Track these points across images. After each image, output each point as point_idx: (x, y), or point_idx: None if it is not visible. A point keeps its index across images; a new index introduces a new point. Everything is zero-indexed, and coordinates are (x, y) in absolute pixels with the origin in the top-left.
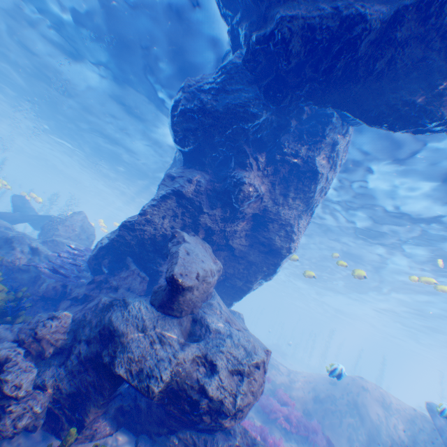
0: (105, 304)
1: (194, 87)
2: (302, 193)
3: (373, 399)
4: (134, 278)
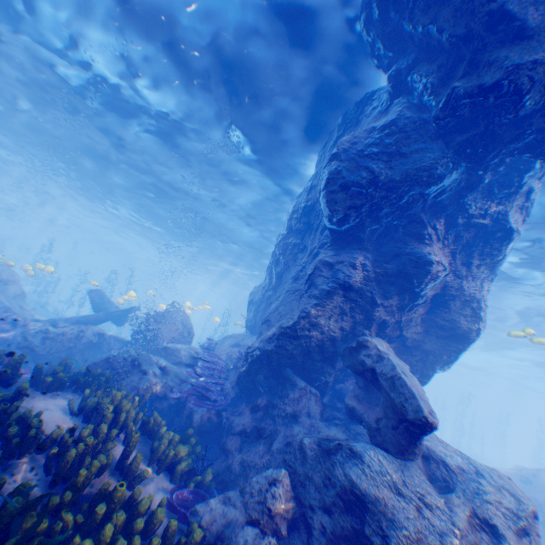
0: (316, 451)
1: (352, 152)
2: (489, 258)
3: None
4: (308, 398)
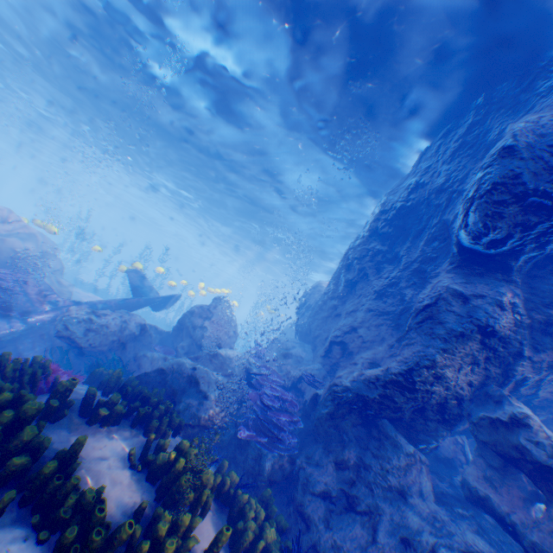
0: None
1: (537, 147)
2: None
3: None
4: (418, 469)
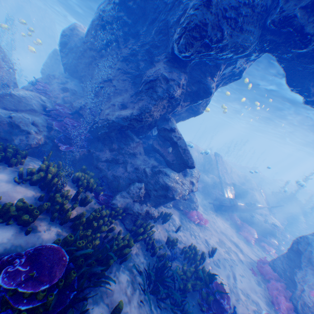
0: (151, 173)
1: (219, 6)
2: (225, 85)
3: (195, 151)
4: (140, 146)
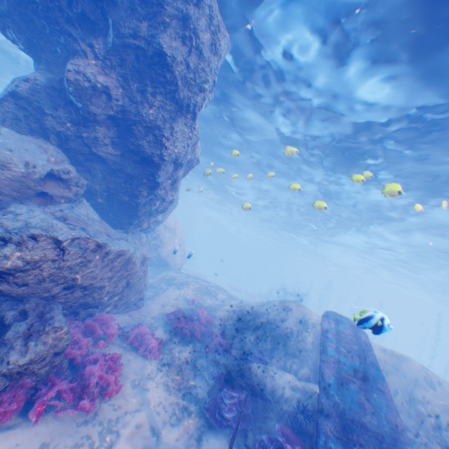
0: None
1: None
2: (163, 87)
3: (292, 317)
4: None
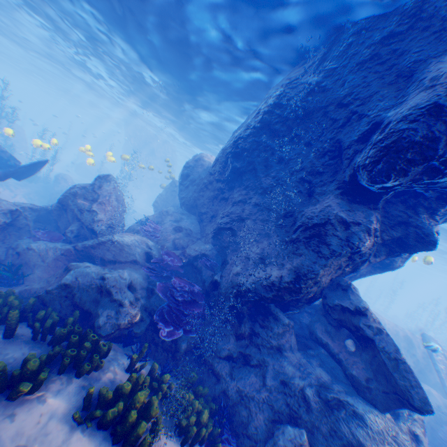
0: (320, 404)
1: None
2: None
3: None
4: (290, 333)
